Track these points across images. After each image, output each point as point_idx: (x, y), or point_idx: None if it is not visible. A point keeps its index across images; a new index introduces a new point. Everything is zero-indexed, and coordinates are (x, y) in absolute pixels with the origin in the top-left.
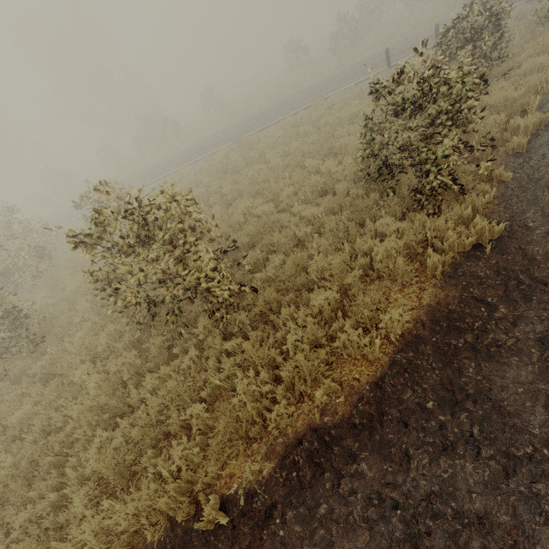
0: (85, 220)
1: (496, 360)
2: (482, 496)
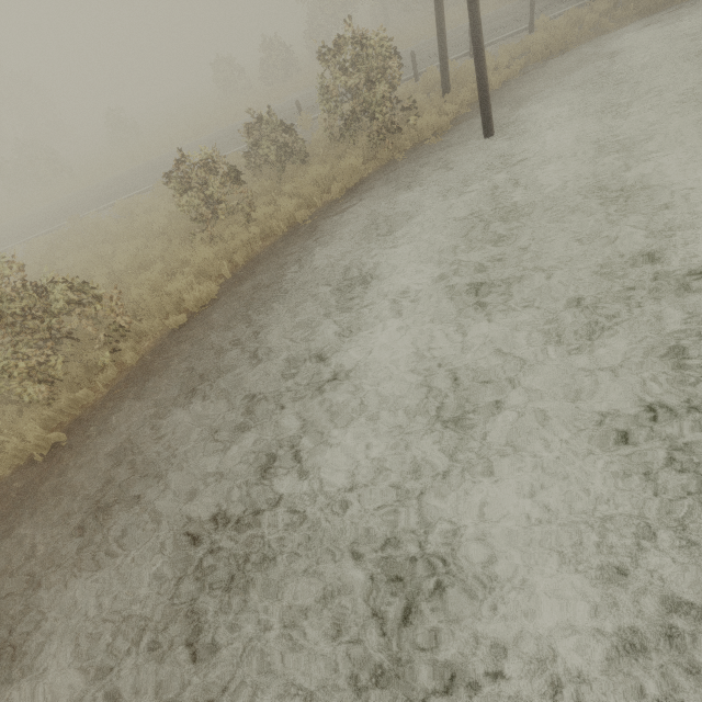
0: None
1: None
2: None
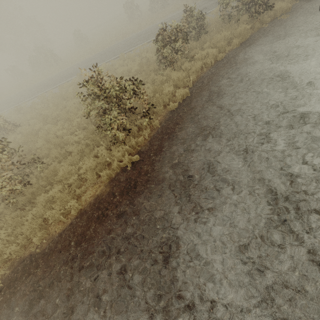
0: None
1: (102, 223)
2: (67, 280)
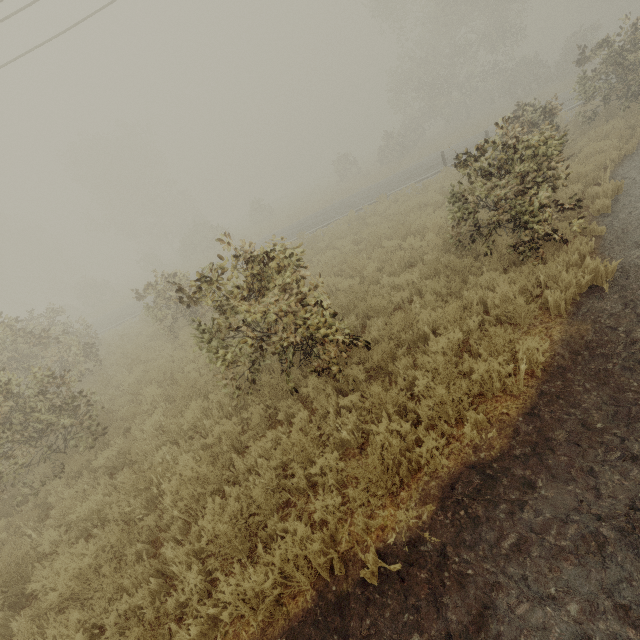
0: (146, 311)
1: None
2: None
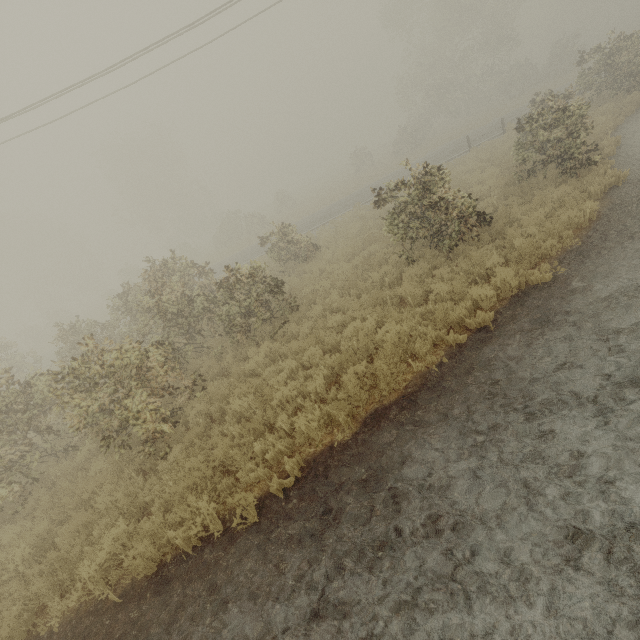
0: (270, 252)
1: None
2: None
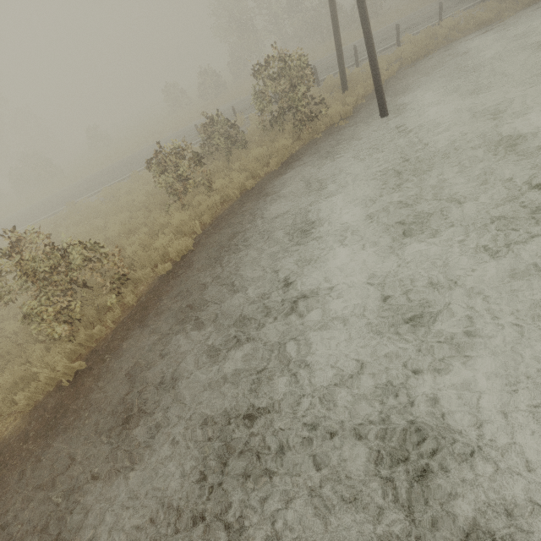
0: None
1: None
2: None
